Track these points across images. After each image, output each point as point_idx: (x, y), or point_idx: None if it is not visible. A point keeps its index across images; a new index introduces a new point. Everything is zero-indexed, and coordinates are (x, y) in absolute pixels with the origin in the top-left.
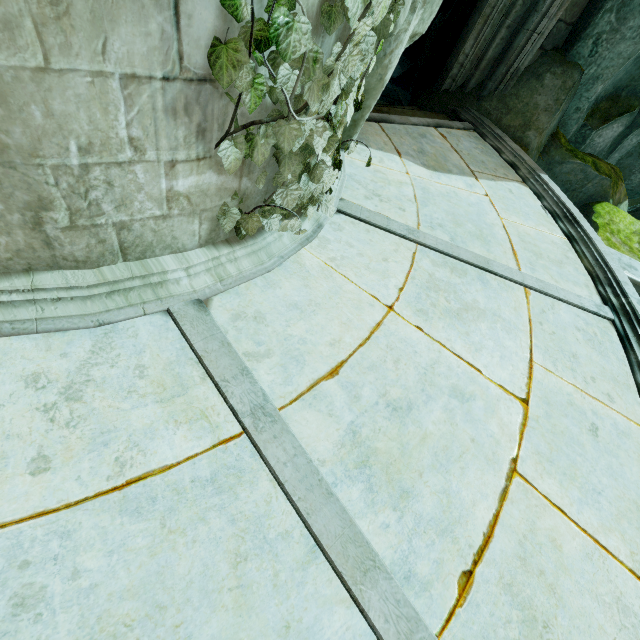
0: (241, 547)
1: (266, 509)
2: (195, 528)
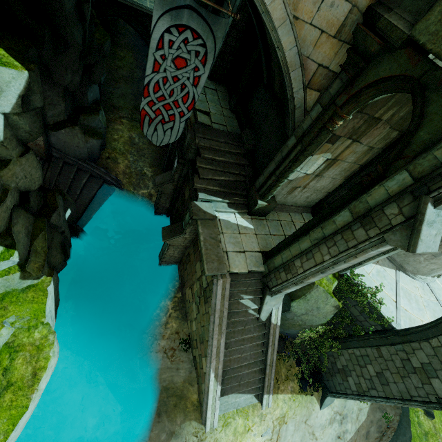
0: (440, 310)
1: (441, 309)
2: (436, 306)
